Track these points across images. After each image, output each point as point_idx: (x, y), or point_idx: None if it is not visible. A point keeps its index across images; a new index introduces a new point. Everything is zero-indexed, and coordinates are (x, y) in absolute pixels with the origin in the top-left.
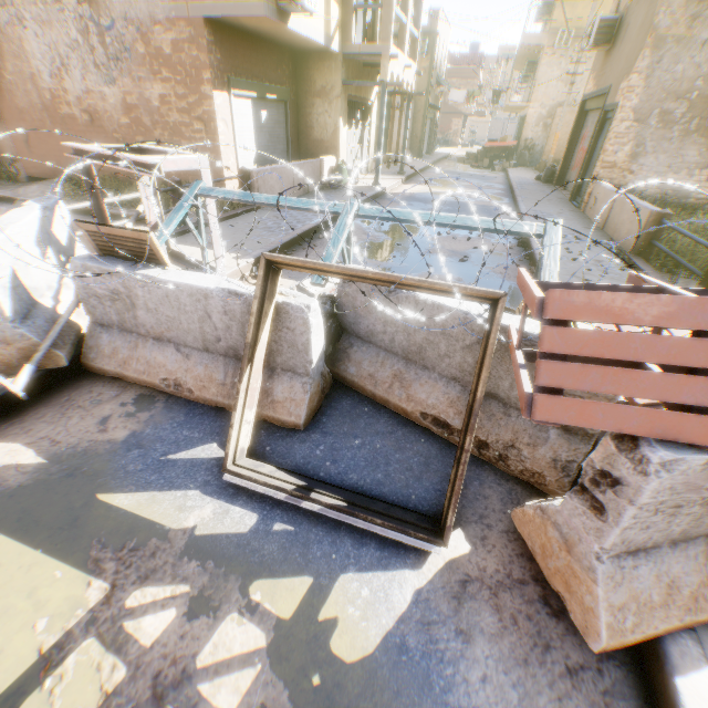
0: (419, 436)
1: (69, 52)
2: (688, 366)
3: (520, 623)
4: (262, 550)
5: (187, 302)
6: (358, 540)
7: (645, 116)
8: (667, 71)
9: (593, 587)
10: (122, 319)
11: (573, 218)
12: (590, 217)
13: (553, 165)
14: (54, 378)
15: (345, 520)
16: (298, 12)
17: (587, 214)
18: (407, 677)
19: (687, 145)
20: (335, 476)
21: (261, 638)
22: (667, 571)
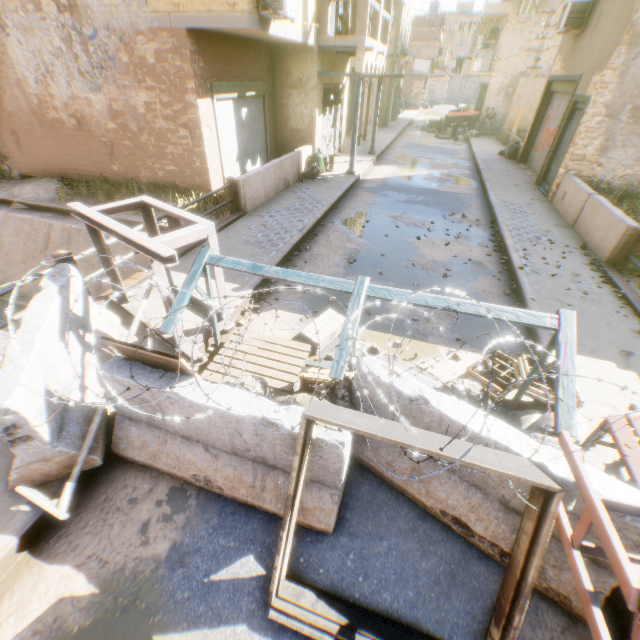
0: (440, 533)
1: (53, 59)
2: None
3: None
4: None
5: (218, 421)
6: None
7: (616, 112)
8: None
9: None
10: (150, 418)
11: (542, 211)
12: (558, 209)
13: (517, 142)
14: (89, 474)
15: None
16: (279, 19)
17: (555, 205)
18: None
19: None
20: (370, 595)
21: None
22: None
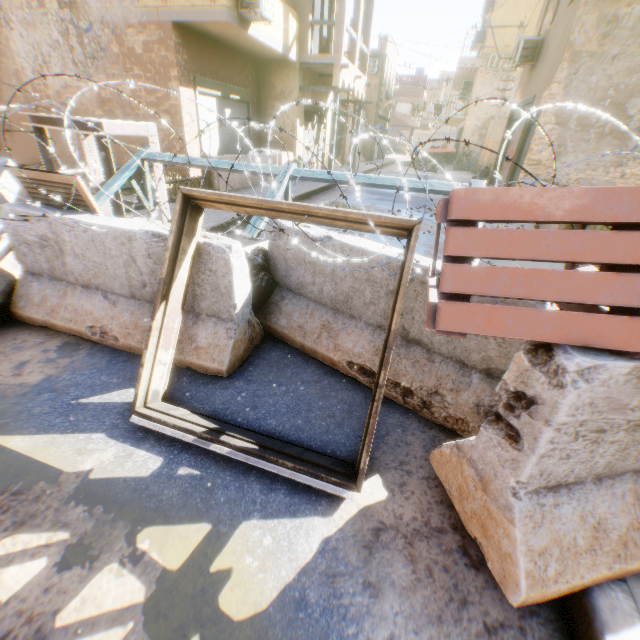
0: (345, 385)
1: (50, 51)
2: (606, 262)
3: (436, 575)
4: (161, 495)
5: (113, 246)
6: (268, 485)
7: (565, 120)
8: (583, 81)
9: (510, 529)
10: (52, 266)
11: None
12: None
13: (487, 167)
14: None
15: (254, 463)
16: (257, 21)
17: None
18: (302, 638)
19: (603, 146)
20: (253, 421)
21: (140, 592)
22: (593, 511)
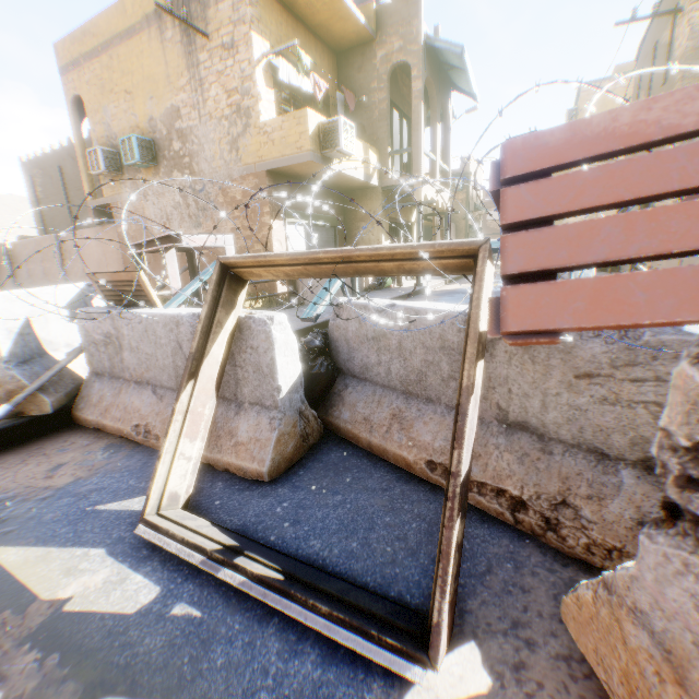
0: (425, 495)
1: (172, 210)
2: None
3: None
4: (139, 644)
5: (162, 334)
6: (292, 643)
7: None
8: None
9: None
10: (112, 364)
11: None
12: None
13: None
14: (38, 428)
15: (273, 602)
16: (338, 156)
17: None
18: None
19: None
20: (290, 541)
21: None
22: None
